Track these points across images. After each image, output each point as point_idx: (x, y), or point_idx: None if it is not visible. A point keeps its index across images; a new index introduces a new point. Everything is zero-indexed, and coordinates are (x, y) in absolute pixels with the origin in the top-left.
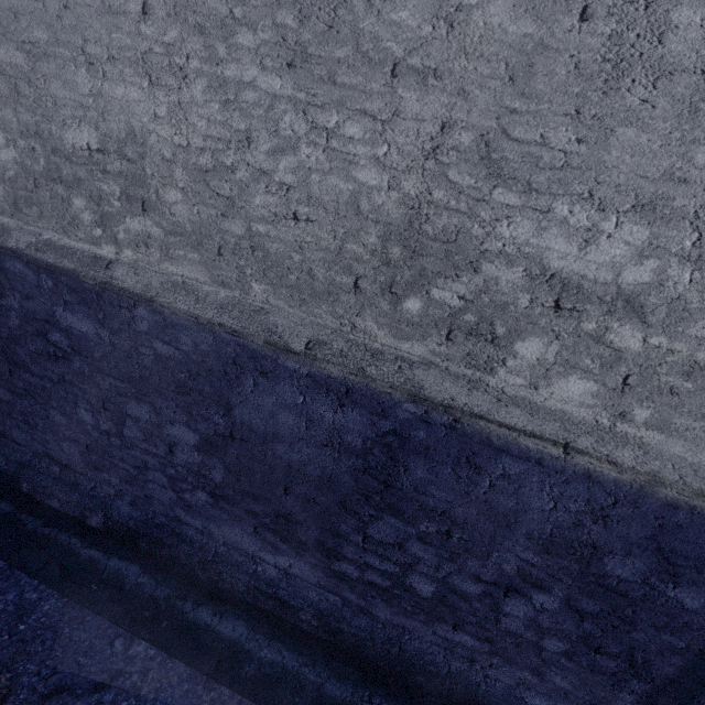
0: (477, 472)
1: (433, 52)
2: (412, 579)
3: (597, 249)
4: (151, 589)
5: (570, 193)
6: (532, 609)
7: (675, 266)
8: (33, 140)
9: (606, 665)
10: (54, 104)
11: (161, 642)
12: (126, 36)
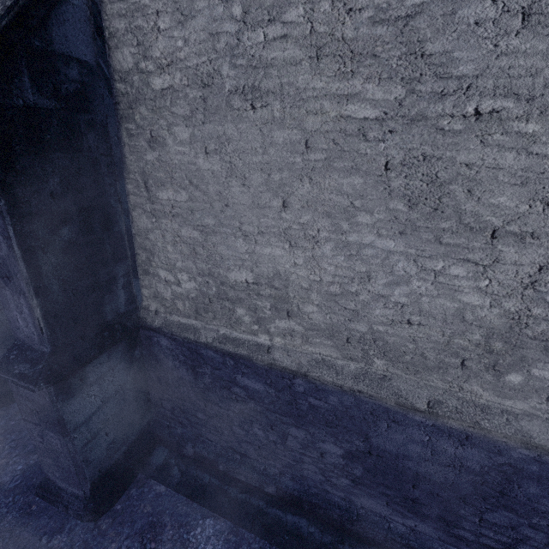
0: None
1: (530, 221)
2: (523, 548)
3: None
4: (319, 537)
5: None
6: None
7: None
8: (207, 277)
9: None
10: (221, 258)
11: None
12: (270, 220)
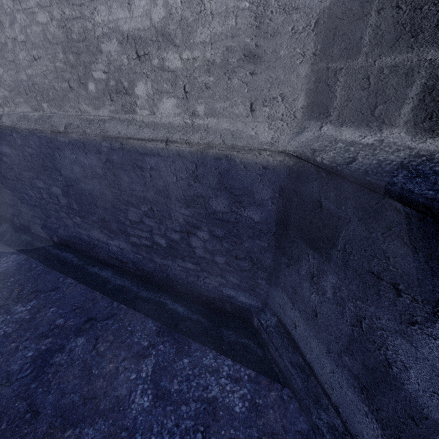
0: (142, 170)
1: None
2: (156, 239)
3: (135, 6)
4: (76, 262)
5: None
6: (201, 241)
7: None
8: None
9: (244, 266)
10: None
11: (76, 278)
12: None
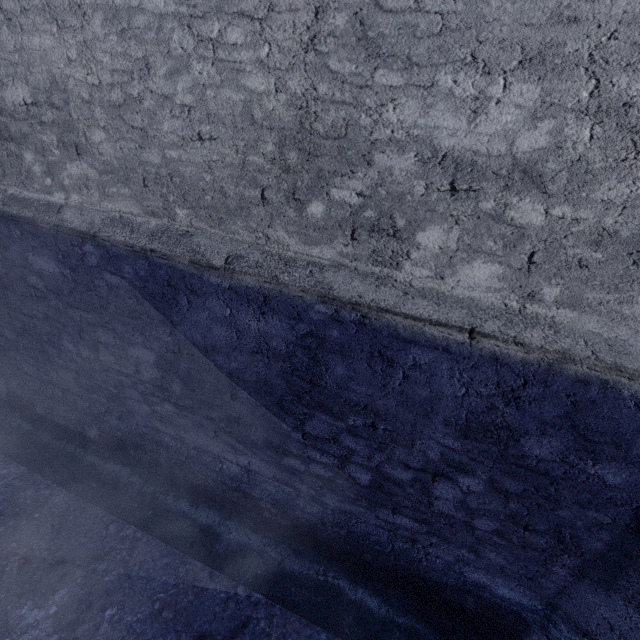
0: (390, 364)
1: None
2: (350, 470)
3: (487, 119)
4: (140, 486)
5: (452, 60)
6: (460, 492)
7: (573, 123)
8: None
9: (536, 542)
10: None
11: (146, 527)
12: None
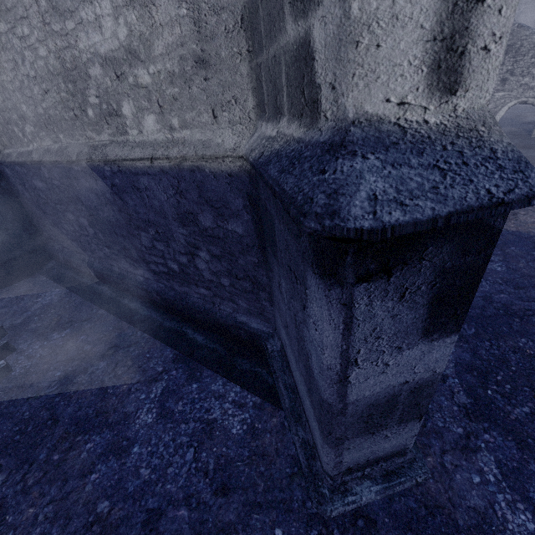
0: (140, 191)
1: None
2: (169, 264)
3: (105, 29)
4: (110, 295)
5: (79, 2)
6: (205, 263)
7: (127, 14)
8: None
9: (246, 287)
10: None
11: (107, 309)
12: None
